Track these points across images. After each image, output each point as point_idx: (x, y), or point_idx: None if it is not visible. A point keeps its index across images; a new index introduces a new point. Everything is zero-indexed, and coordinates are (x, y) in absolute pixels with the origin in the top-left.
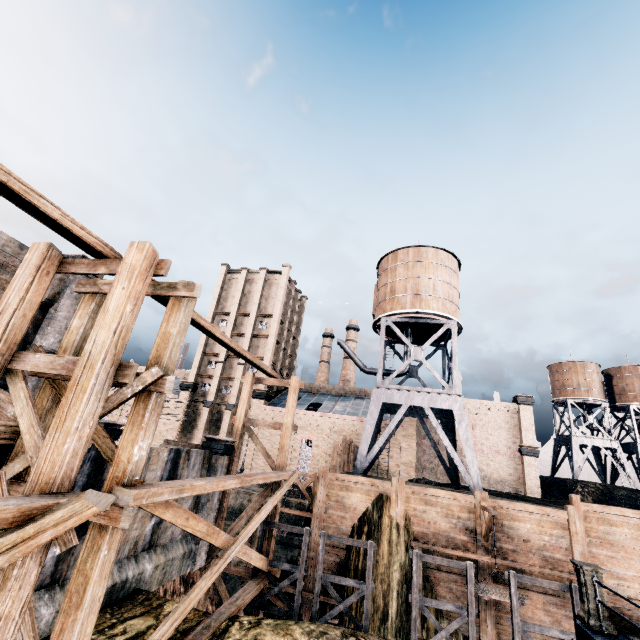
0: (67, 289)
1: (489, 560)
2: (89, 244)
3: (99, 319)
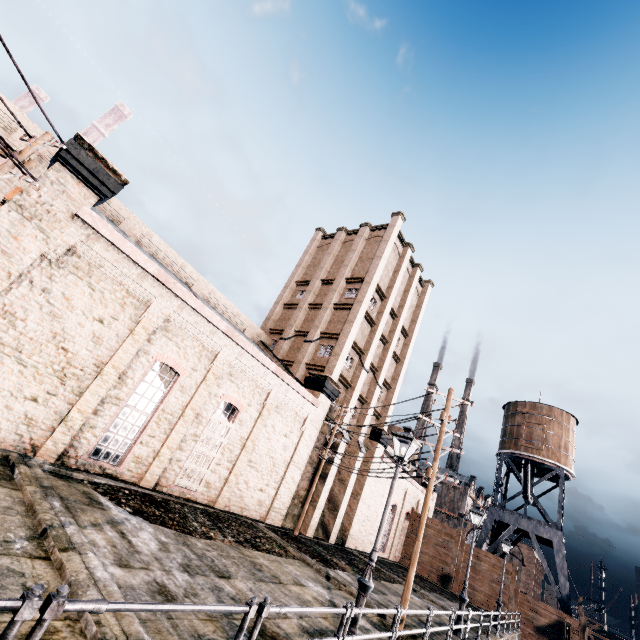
0: None
1: None
2: None
3: None
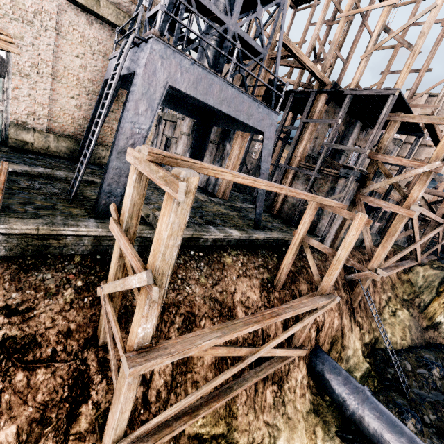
0: (392, 152)
1: None
2: None
3: None
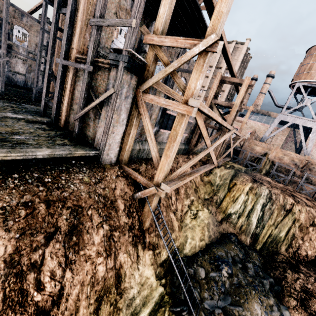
0: None
1: (300, 173)
2: (234, 76)
3: (238, 96)
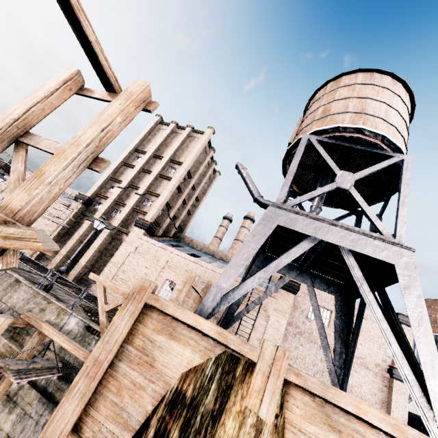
0: None
1: None
2: None
3: None
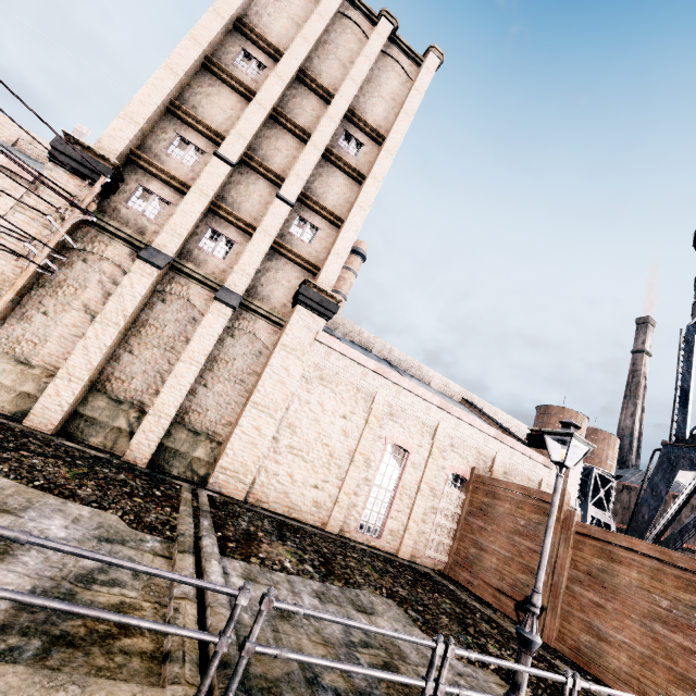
0: None
1: None
2: None
3: None
